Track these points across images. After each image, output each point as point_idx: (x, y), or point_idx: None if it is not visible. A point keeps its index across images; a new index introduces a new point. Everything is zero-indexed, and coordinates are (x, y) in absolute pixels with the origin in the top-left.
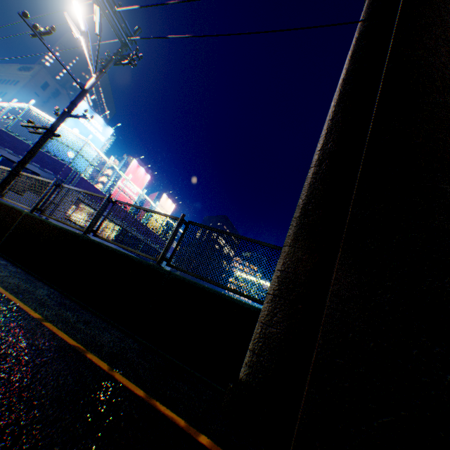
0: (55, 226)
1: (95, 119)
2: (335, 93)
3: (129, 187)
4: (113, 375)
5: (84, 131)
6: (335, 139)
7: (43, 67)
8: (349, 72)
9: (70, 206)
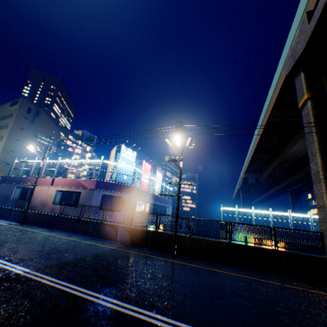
0: (211, 240)
1: (129, 151)
2: (320, 171)
3: (144, 177)
4: (321, 293)
5: (126, 161)
6: None
7: (24, 98)
8: (323, 162)
9: (136, 206)
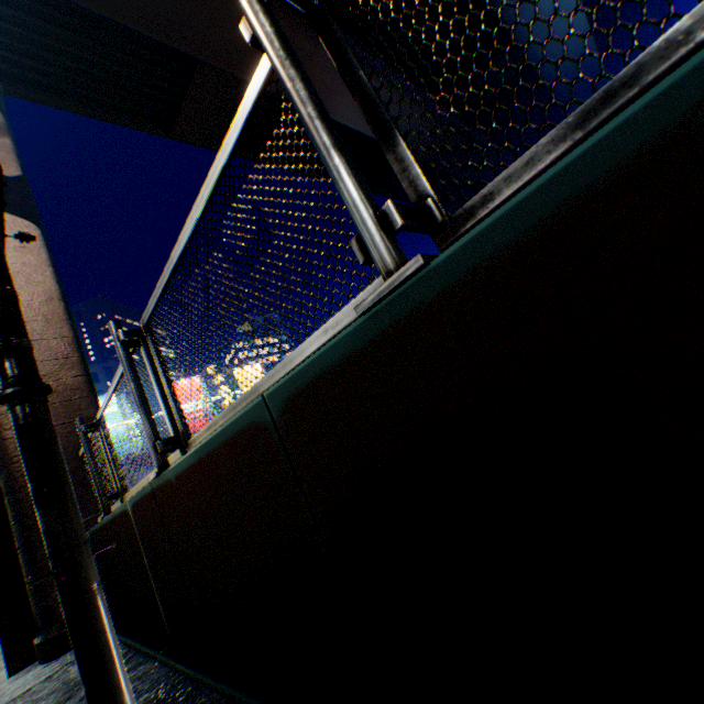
0: None
1: None
2: None
3: (190, 408)
4: None
5: None
6: None
7: None
8: None
9: None
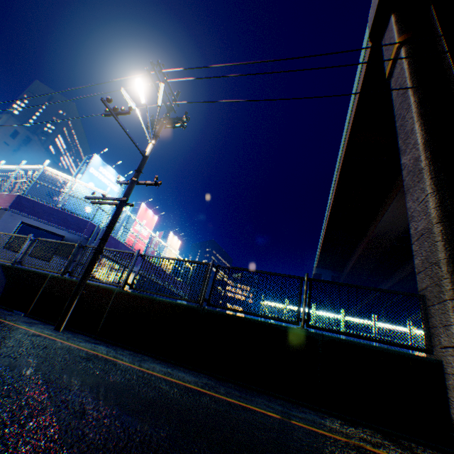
0: (162, 301)
1: (108, 171)
2: (421, 152)
3: (140, 231)
4: None
5: (98, 183)
6: (450, 196)
7: (11, 116)
8: (429, 134)
9: None
